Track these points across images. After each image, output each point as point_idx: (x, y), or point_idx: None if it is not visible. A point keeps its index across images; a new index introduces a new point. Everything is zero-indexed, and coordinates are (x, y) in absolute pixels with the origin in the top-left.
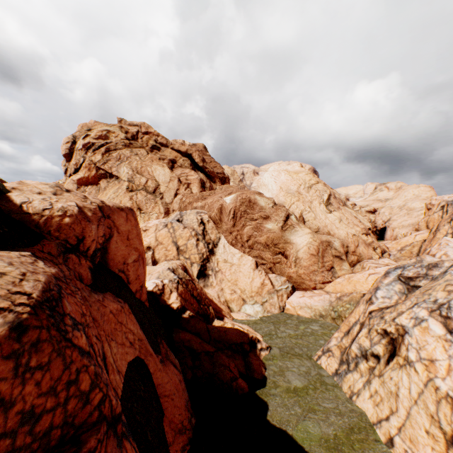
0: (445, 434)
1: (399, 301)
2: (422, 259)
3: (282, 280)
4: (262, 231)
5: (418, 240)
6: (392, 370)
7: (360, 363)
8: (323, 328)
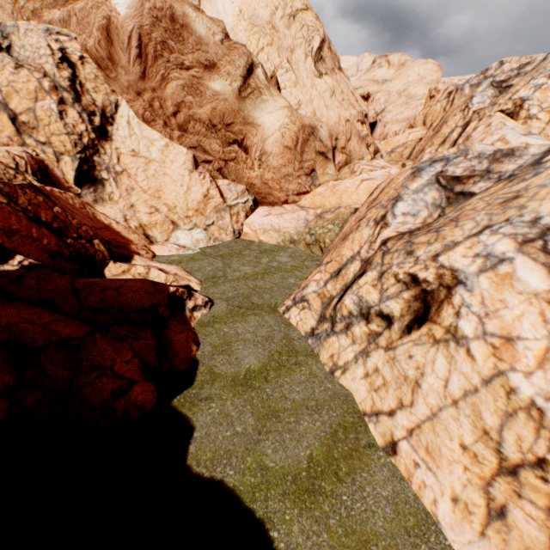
0: (504, 460)
1: (429, 220)
2: (468, 148)
3: (239, 190)
4: (202, 96)
5: (414, 139)
6: (416, 345)
7: (355, 325)
8: (294, 259)
